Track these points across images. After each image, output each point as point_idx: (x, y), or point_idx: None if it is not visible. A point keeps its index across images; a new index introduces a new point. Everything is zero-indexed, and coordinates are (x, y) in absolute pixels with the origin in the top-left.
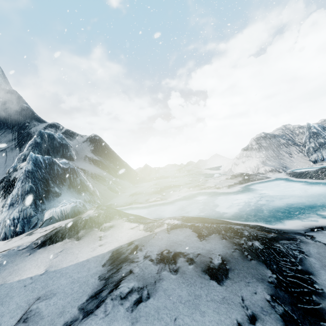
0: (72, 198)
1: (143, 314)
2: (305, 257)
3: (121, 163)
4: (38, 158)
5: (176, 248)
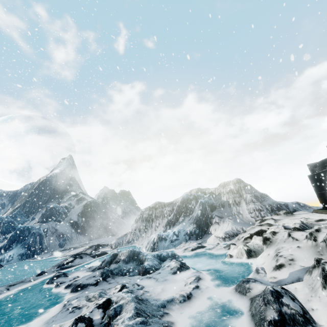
0: (14, 252)
1: None
2: None
3: (96, 221)
4: (22, 227)
5: None
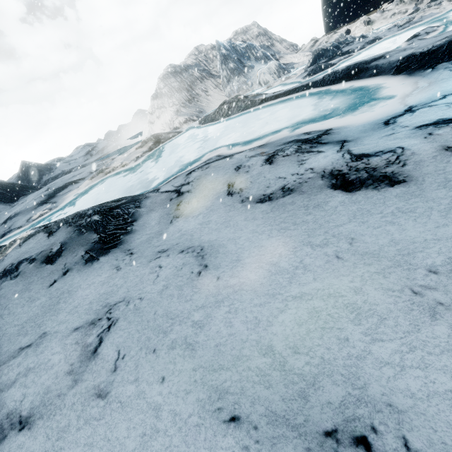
0: None
1: None
2: (137, 210)
3: None
4: None
5: (21, 257)
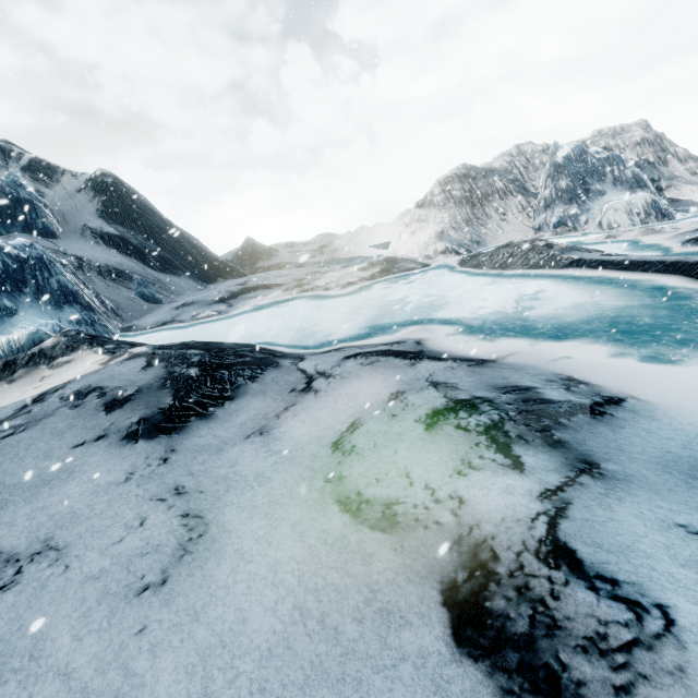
0: (42, 319)
1: (3, 445)
2: (247, 383)
3: (176, 240)
4: None
5: (102, 382)
